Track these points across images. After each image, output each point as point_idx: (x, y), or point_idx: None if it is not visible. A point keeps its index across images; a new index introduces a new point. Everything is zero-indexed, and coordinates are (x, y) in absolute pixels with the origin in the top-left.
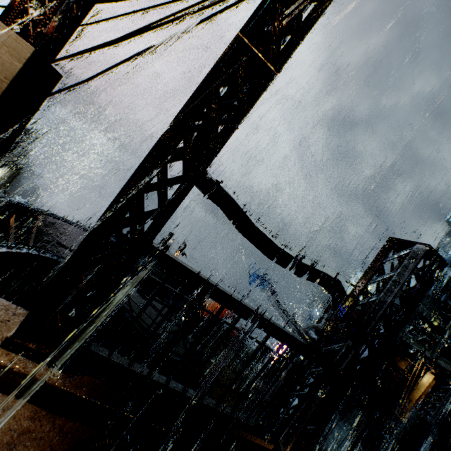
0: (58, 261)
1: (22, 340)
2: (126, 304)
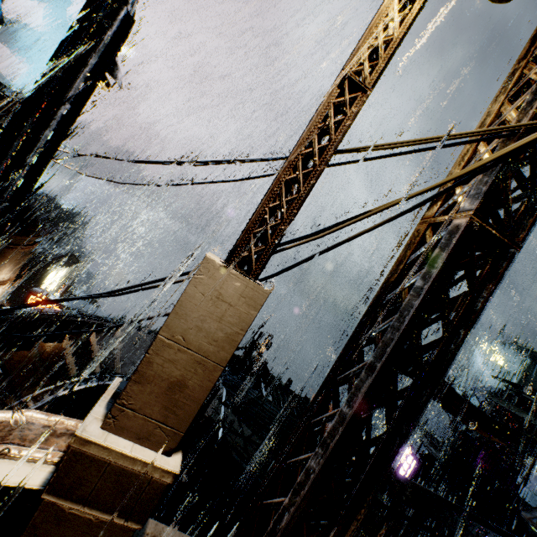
0: None
1: None
2: (229, 437)
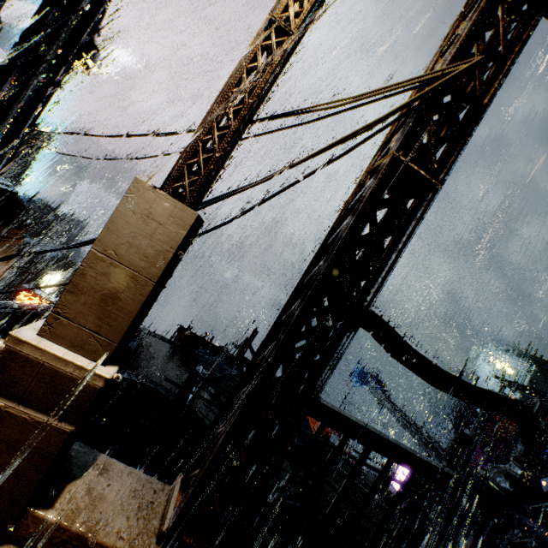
0: (136, 382)
1: (178, 532)
2: None
